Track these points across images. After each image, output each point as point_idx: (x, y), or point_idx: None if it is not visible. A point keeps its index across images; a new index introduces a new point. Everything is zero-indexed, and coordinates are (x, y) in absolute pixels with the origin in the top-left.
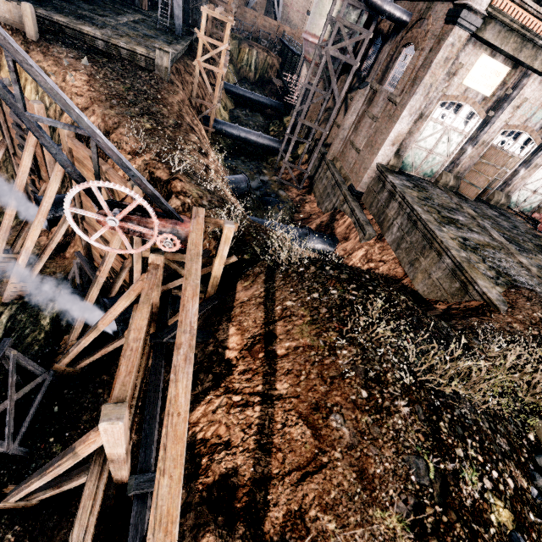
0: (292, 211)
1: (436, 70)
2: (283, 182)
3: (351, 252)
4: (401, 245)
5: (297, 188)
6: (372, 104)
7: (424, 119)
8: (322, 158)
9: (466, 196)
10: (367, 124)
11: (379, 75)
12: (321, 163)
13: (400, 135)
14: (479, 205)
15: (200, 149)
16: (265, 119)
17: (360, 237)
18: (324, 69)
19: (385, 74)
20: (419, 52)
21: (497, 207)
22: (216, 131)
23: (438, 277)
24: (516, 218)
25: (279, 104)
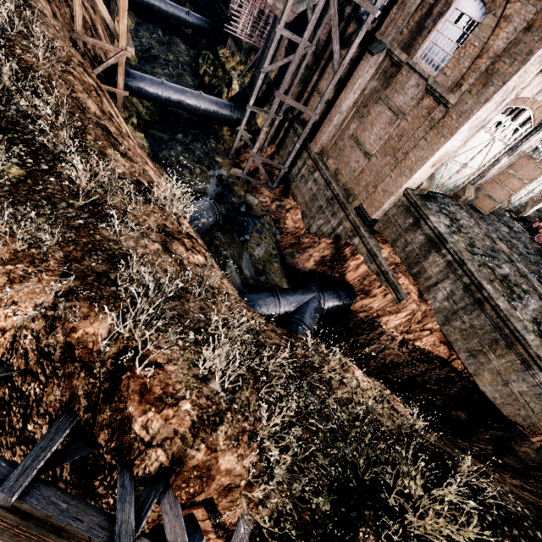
0: (273, 230)
1: (531, 67)
2: (249, 180)
3: (376, 316)
4: (453, 321)
5: (269, 187)
6: (392, 85)
7: (478, 130)
8: (302, 146)
9: (480, 209)
10: (385, 118)
11: (404, 35)
12: (301, 153)
13: (446, 154)
14: (493, 221)
15: (137, 188)
16: (188, 48)
17: (390, 299)
18: (311, 3)
19: (418, 38)
20: (499, 21)
21: (499, 212)
22: (129, 92)
23: (521, 391)
24: (515, 225)
25: (205, 22)
